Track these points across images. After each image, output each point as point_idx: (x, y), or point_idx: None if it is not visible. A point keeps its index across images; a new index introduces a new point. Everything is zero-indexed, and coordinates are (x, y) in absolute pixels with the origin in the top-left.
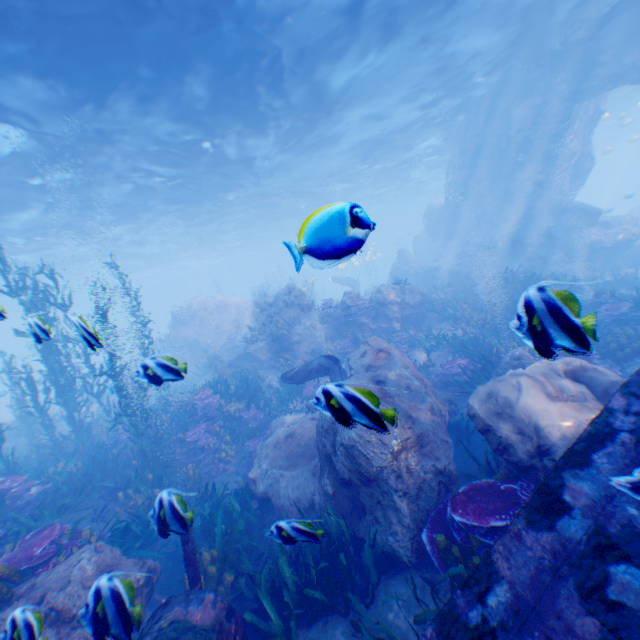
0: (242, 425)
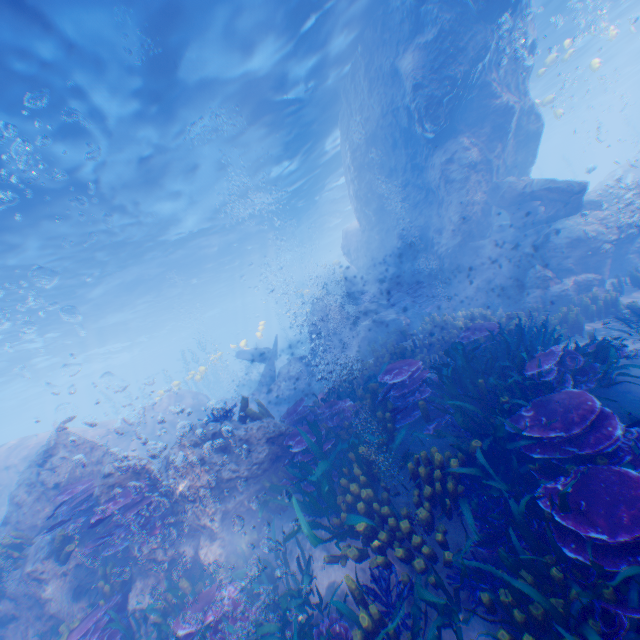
0: None
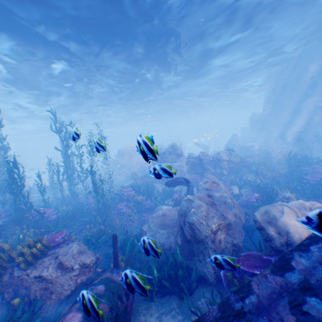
0: (142, 206)
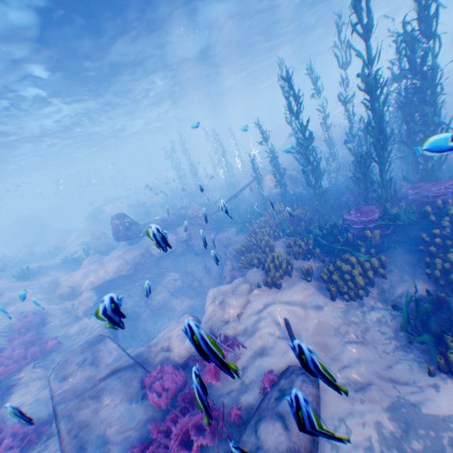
0: None
